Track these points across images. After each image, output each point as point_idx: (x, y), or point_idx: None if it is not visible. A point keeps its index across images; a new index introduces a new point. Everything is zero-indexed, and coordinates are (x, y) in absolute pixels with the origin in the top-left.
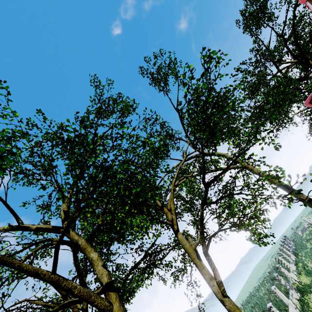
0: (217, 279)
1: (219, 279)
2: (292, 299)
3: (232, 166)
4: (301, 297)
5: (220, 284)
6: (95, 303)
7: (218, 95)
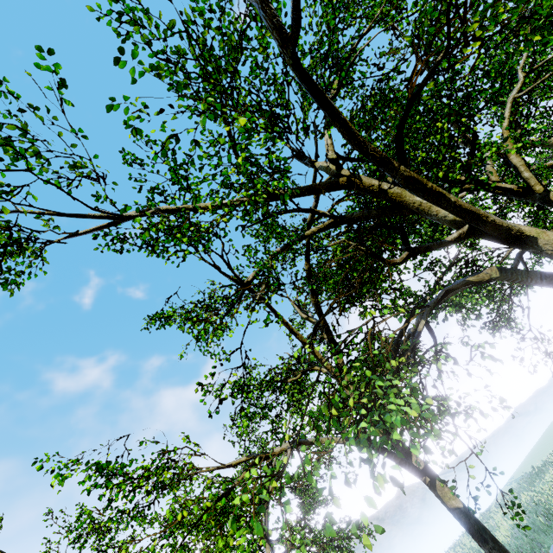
0: None
1: None
2: None
3: None
4: None
5: None
6: (489, 218)
7: None
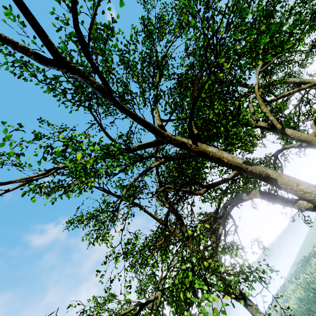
0: None
1: None
2: None
3: (296, 89)
4: None
5: None
6: (248, 169)
7: None
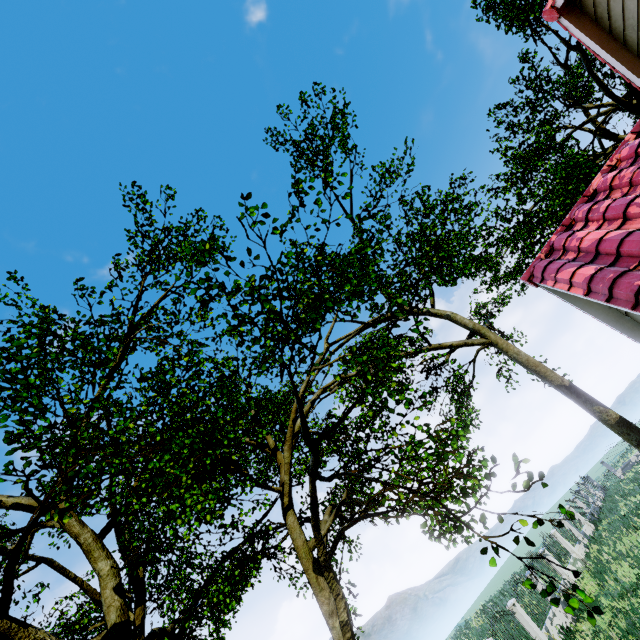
0: (340, 617)
1: (344, 618)
2: (548, 627)
3: (463, 341)
4: (563, 627)
5: (344, 628)
6: None
7: (294, 289)
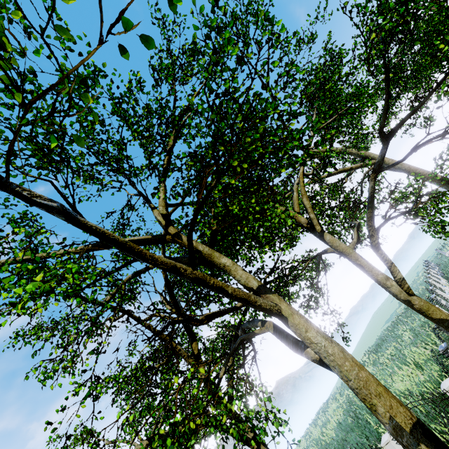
0: (398, 276)
1: (400, 276)
2: None
3: (359, 164)
4: None
5: (402, 282)
6: (257, 303)
7: None
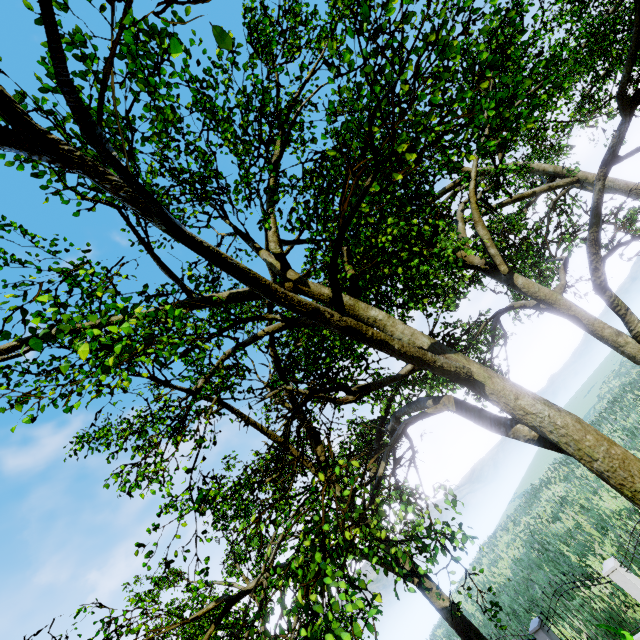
0: (637, 329)
1: None
2: None
3: (546, 185)
4: None
5: None
6: (437, 363)
7: None
